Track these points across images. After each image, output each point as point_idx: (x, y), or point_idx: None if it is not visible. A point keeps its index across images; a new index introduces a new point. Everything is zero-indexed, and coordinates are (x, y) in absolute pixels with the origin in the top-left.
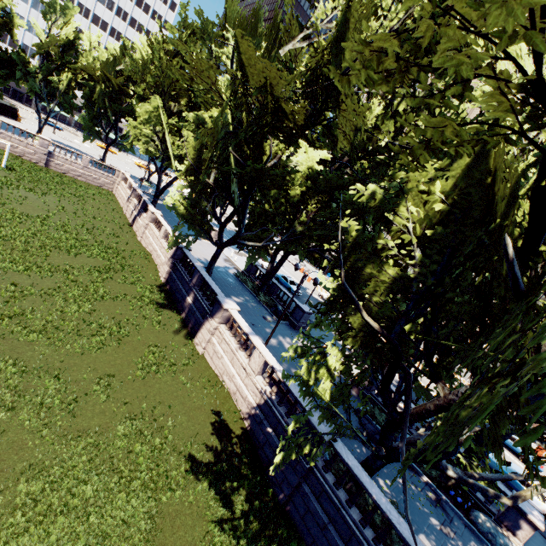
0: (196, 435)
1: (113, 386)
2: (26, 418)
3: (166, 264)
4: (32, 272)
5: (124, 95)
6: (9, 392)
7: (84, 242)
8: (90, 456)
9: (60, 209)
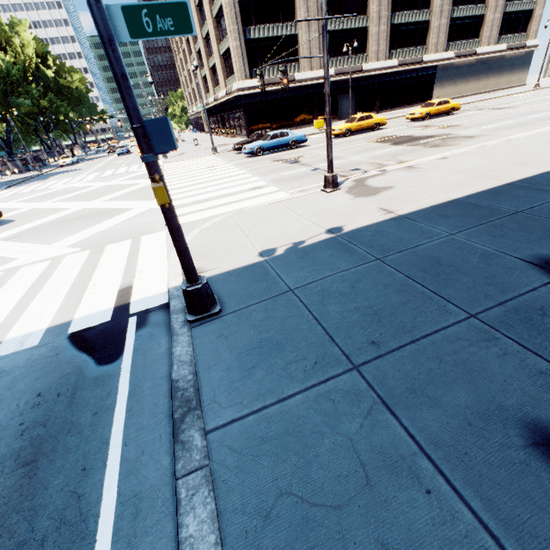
0: None
1: None
2: None
3: None
4: None
5: None
6: None
7: None
8: None
9: None
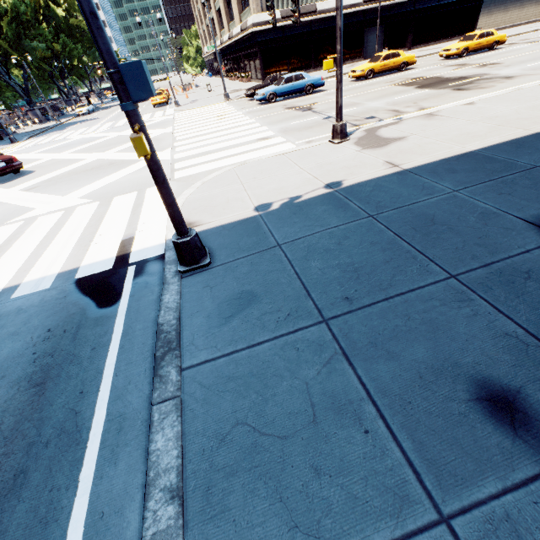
0: None
1: None
2: None
3: None
4: None
5: None
6: None
7: None
8: None
9: None
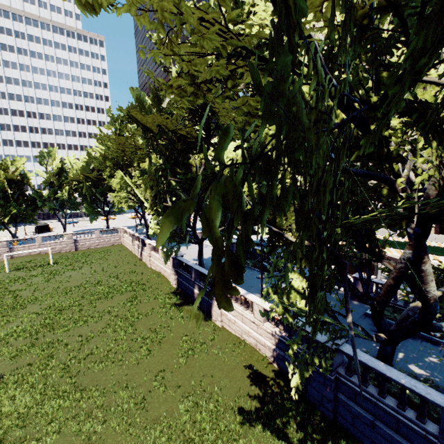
0: (240, 390)
1: (166, 378)
2: (115, 425)
3: (172, 274)
4: (89, 322)
5: (101, 180)
6: (100, 411)
7: (115, 286)
8: (168, 436)
9: (92, 273)
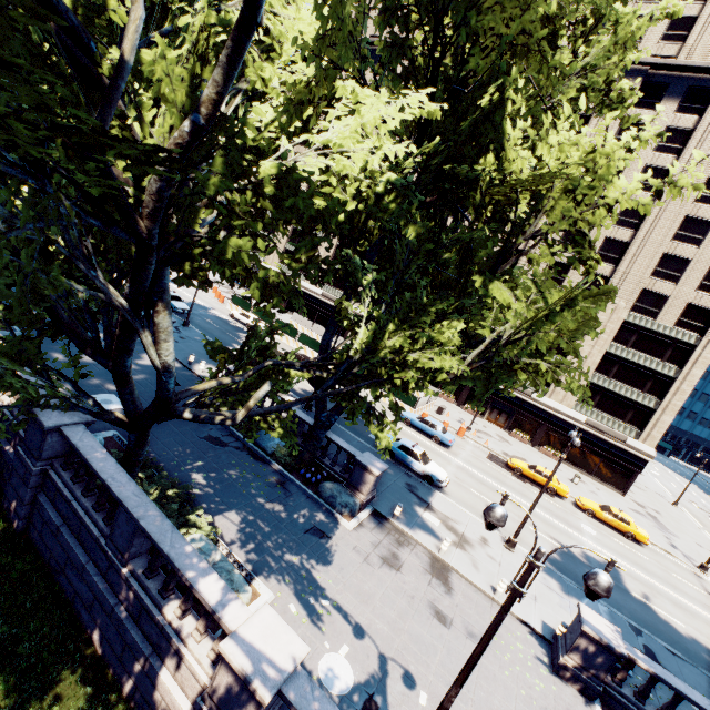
0: None
1: None
2: None
3: None
4: None
5: None
6: None
7: None
8: None
9: None
